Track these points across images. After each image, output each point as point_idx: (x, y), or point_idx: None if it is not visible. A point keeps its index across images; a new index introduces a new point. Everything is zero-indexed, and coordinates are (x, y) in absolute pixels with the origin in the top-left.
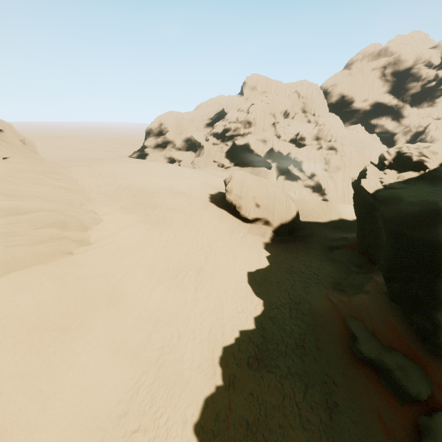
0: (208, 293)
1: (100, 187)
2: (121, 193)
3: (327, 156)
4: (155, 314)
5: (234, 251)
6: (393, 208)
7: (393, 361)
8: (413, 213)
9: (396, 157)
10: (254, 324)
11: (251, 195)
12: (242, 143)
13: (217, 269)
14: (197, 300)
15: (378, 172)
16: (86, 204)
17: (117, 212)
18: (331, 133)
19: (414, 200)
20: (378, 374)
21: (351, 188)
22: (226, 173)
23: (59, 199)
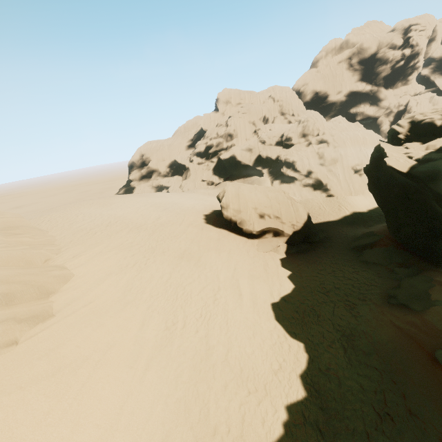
0: (226, 350)
1: (75, 233)
2: (99, 235)
3: (319, 150)
4: (154, 411)
5: (247, 279)
6: None
7: None
8: None
9: (412, 128)
10: (303, 387)
11: (250, 206)
12: (227, 157)
13: (231, 310)
14: (214, 366)
15: (397, 148)
16: (53, 258)
17: (93, 260)
18: (316, 127)
19: None
20: None
21: (354, 178)
22: (218, 190)
23: (10, 260)
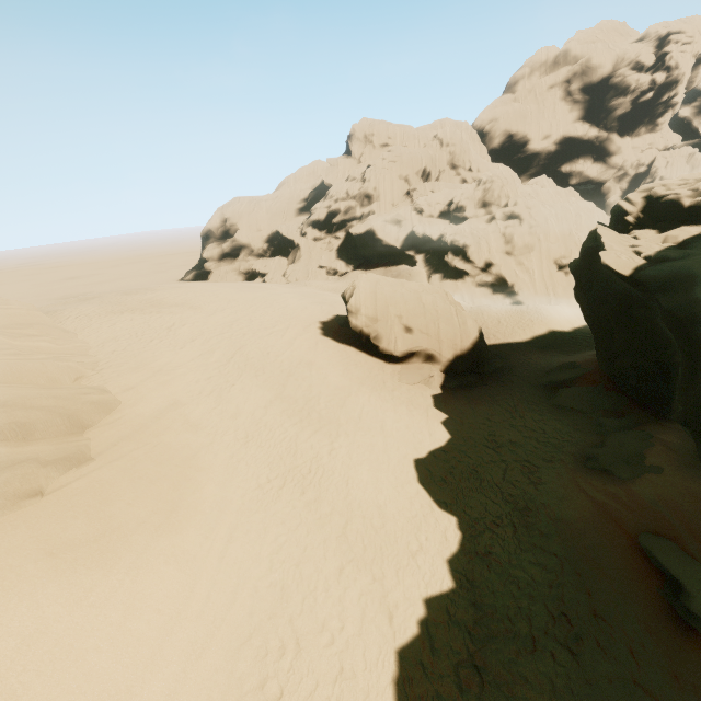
0: (345, 521)
1: (119, 338)
2: (158, 344)
3: (506, 230)
4: (238, 597)
5: (381, 422)
6: (693, 296)
7: None
8: None
9: (647, 207)
10: (450, 576)
11: (393, 312)
12: (361, 232)
13: (355, 466)
14: (326, 542)
15: (622, 237)
16: (88, 376)
17: (149, 381)
18: (505, 193)
19: None
20: None
21: (557, 278)
22: (343, 283)
23: (24, 375)
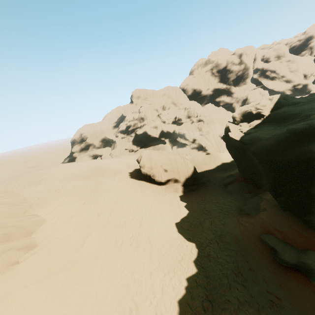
0: (150, 253)
1: (40, 192)
2: (58, 192)
3: (198, 126)
4: (109, 293)
5: (160, 210)
6: (258, 145)
7: (311, 260)
8: (272, 144)
9: (243, 114)
10: (195, 267)
11: (158, 164)
12: (141, 133)
13: (151, 230)
14: (143, 263)
15: (236, 126)
16: (29, 211)
17: (57, 209)
18: (196, 112)
19: (268, 136)
20: (305, 276)
21: (221, 142)
22: (136, 155)
23: (1, 214)
